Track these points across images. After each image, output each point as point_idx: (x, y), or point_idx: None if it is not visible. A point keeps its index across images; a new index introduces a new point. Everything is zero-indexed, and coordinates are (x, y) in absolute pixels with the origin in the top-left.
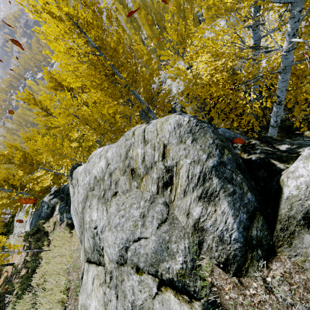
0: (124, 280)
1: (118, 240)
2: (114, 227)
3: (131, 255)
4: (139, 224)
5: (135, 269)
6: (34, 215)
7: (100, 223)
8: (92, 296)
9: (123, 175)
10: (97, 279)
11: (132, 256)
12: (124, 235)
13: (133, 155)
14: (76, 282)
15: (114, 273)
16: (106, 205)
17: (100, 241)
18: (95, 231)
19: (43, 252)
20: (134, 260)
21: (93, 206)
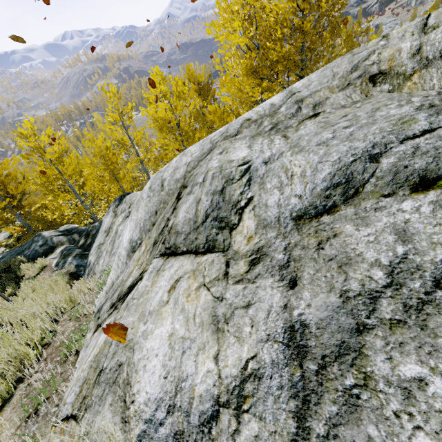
0: (340, 234)
1: (337, 154)
2: (314, 146)
3: (398, 159)
4: (420, 116)
5: (411, 187)
6: (8, 252)
7: (264, 153)
8: (164, 313)
9: (342, 90)
10: (192, 278)
11: (406, 159)
12: (359, 143)
13: (383, 56)
14: (71, 335)
15: (276, 245)
16: (284, 133)
17: (250, 187)
18: (240, 168)
19: None
20: (417, 163)
21: (236, 147)
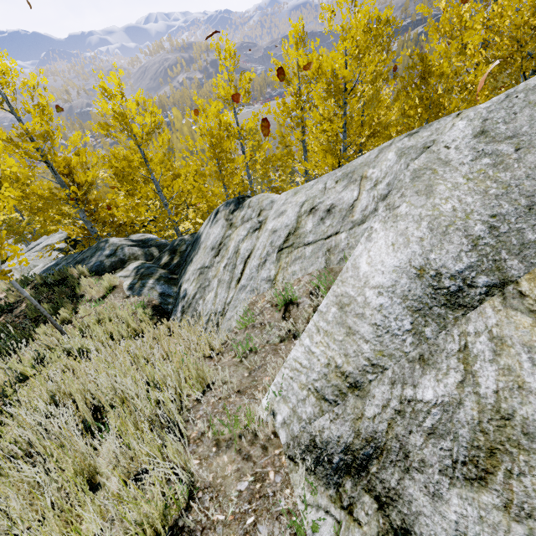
0: None
1: None
2: None
3: None
4: None
5: None
6: (64, 259)
7: None
8: None
9: None
10: None
11: None
12: None
13: None
14: (250, 522)
15: None
16: None
17: None
18: None
19: (45, 329)
20: None
21: None
